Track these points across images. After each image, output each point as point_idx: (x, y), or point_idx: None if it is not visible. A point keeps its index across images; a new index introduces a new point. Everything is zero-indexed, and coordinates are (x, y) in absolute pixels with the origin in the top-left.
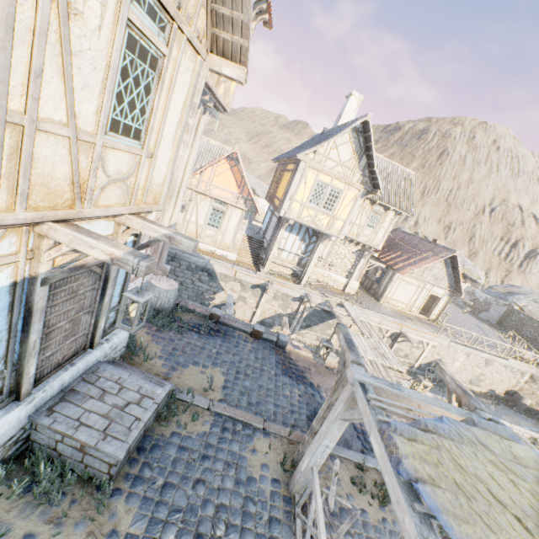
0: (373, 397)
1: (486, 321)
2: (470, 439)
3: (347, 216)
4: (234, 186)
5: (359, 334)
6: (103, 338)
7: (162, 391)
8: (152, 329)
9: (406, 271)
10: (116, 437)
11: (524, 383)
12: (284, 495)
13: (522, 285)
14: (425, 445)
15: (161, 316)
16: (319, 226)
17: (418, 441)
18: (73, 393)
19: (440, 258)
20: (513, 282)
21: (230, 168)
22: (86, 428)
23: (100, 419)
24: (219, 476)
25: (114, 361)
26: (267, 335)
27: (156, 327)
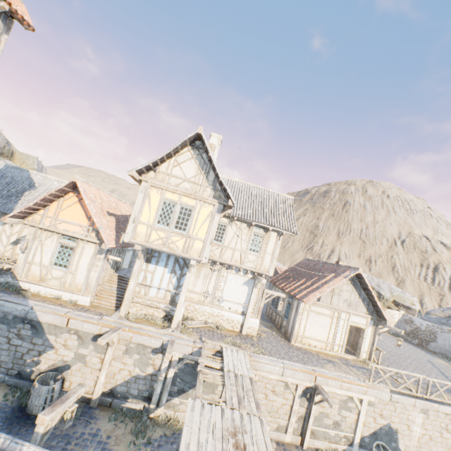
0: None
1: (439, 354)
2: None
3: (206, 234)
4: (84, 218)
5: (214, 404)
6: None
7: None
8: None
9: (309, 298)
10: None
11: None
12: None
13: None
14: None
15: None
16: (174, 250)
17: None
18: None
19: (344, 278)
20: (450, 306)
21: (78, 200)
22: None
23: None
24: None
25: None
26: None
27: None
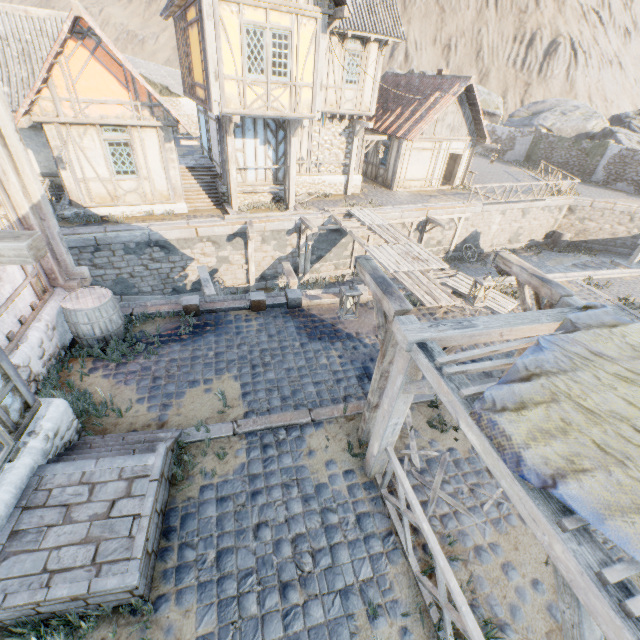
0: (445, 362)
1: (513, 162)
2: (581, 356)
3: (313, 76)
4: (118, 89)
5: (383, 245)
6: (23, 436)
7: (155, 459)
8: (110, 368)
9: (414, 134)
10: (116, 560)
11: (562, 219)
12: (363, 483)
13: (544, 98)
14: (540, 407)
15: (112, 345)
16: (280, 111)
17: (529, 404)
18: (18, 538)
19: (453, 96)
20: (534, 98)
21: (90, 54)
22: (63, 575)
23: (80, 550)
24: (281, 506)
25: (69, 447)
26: (272, 300)
27: (114, 362)
